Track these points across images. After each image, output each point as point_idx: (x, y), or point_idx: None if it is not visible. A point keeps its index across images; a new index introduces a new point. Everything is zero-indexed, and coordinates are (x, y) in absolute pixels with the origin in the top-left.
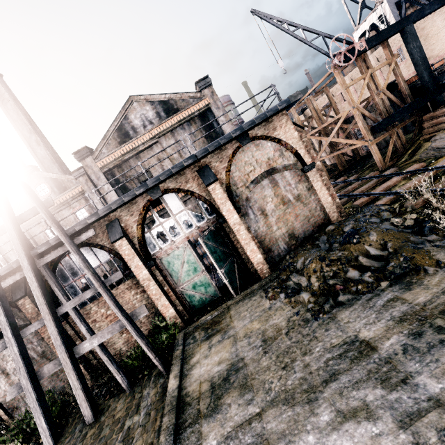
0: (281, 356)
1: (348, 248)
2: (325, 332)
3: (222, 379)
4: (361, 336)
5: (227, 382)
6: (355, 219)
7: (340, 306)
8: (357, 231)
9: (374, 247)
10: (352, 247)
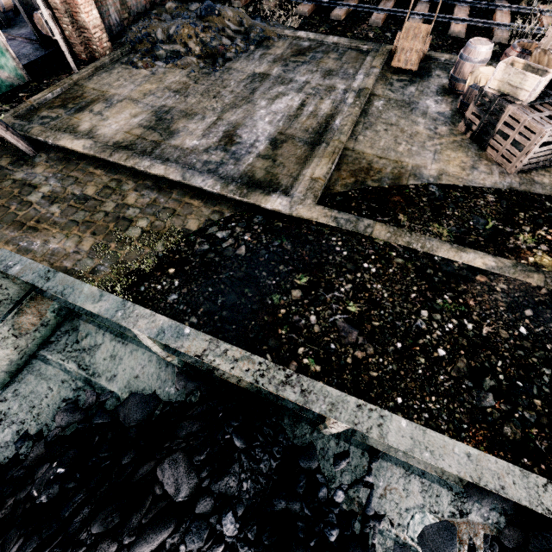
0: (206, 94)
1: (211, 20)
2: (230, 75)
3: (156, 121)
4: (257, 72)
5: (165, 120)
6: (196, 1)
7: (230, 62)
8: (215, 4)
9: (233, 24)
10: (216, 20)
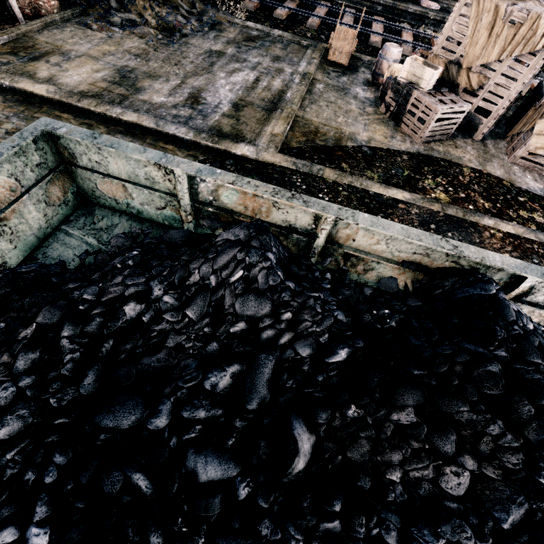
0: (167, 61)
1: None
2: (188, 49)
3: (120, 78)
4: (214, 49)
5: (130, 78)
6: None
7: (186, 38)
8: None
9: (186, 5)
10: None
